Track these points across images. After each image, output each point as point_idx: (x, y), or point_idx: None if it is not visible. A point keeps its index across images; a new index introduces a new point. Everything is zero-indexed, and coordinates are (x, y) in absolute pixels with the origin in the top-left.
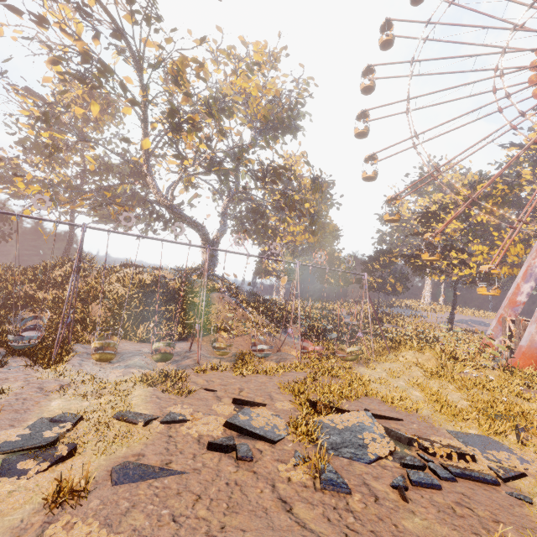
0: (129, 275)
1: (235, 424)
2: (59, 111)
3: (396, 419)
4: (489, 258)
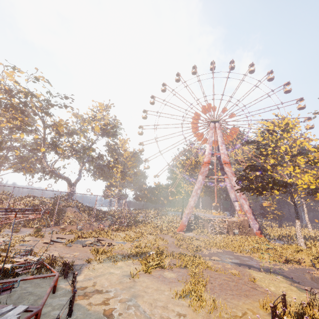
0: (29, 201)
1: (53, 240)
2: (2, 120)
3: (104, 240)
4: (191, 188)
